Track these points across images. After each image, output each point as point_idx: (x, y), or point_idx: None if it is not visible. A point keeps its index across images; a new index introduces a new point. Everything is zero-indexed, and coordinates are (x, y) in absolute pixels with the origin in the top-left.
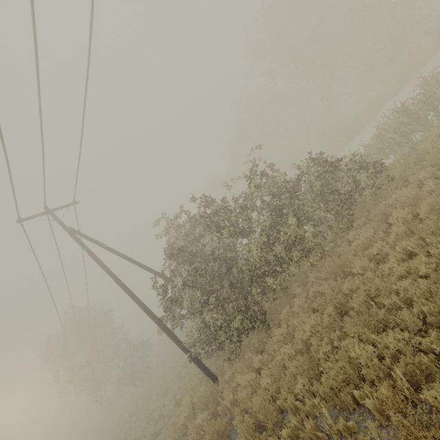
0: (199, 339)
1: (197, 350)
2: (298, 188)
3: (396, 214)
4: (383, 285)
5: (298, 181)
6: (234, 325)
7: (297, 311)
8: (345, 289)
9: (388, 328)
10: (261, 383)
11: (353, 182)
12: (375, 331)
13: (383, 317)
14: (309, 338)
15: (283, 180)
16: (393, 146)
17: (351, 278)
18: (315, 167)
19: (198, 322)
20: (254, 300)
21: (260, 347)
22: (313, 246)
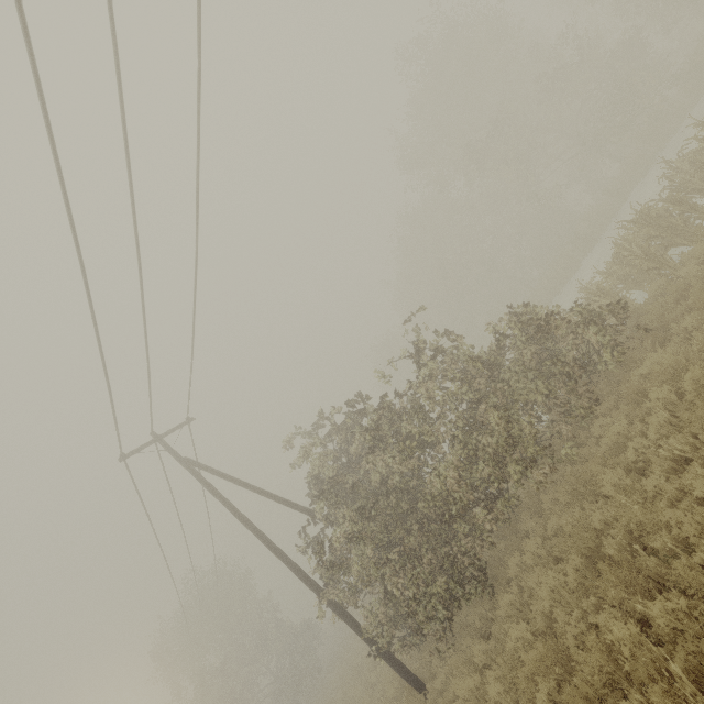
0: (385, 619)
1: (386, 637)
2: (501, 361)
3: (652, 395)
4: (646, 516)
5: (500, 350)
6: (435, 592)
7: (530, 563)
8: (596, 522)
9: (667, 590)
10: (488, 694)
11: (584, 342)
12: (647, 596)
13: (654, 570)
14: (553, 610)
15: (474, 354)
16: (644, 272)
17: (605, 501)
18: (518, 329)
19: (382, 588)
20: (463, 546)
21: (485, 627)
22: (538, 452)
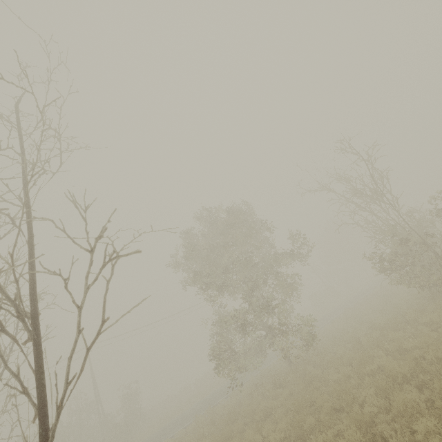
0: None
1: None
2: None
3: None
4: None
5: None
6: None
7: None
8: None
9: None
10: None
11: None
12: None
13: None
14: None
15: None
16: None
17: None
18: None
19: None
20: None
21: None
22: None
